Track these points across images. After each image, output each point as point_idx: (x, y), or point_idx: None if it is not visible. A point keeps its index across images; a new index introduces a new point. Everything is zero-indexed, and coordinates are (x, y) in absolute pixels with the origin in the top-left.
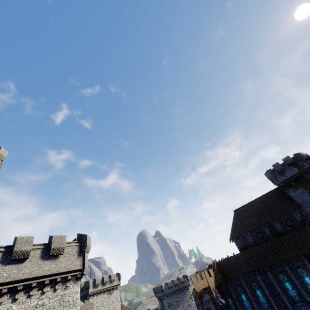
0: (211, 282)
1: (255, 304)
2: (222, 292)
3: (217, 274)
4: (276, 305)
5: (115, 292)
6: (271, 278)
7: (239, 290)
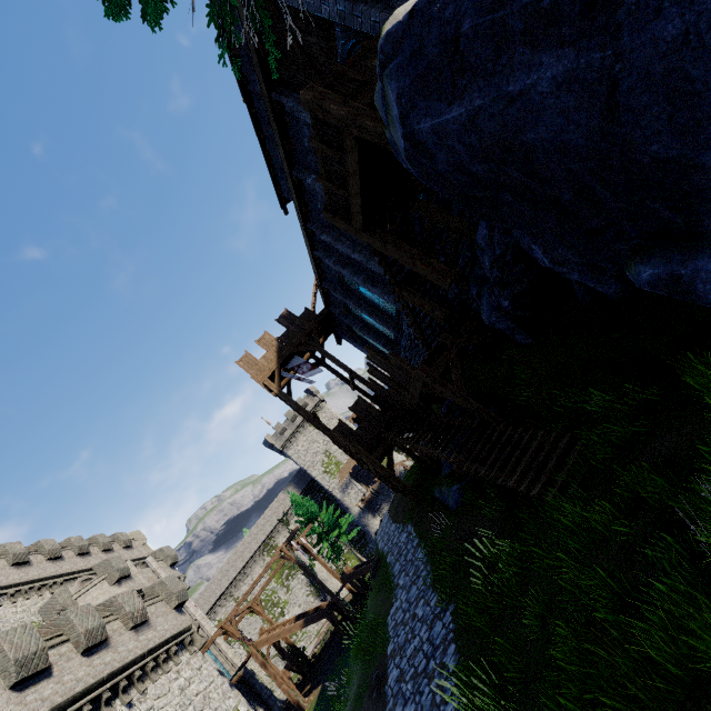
0: (264, 366)
1: (375, 320)
2: (353, 333)
3: (291, 327)
4: (387, 294)
5: (322, 414)
6: (332, 244)
7: (355, 312)
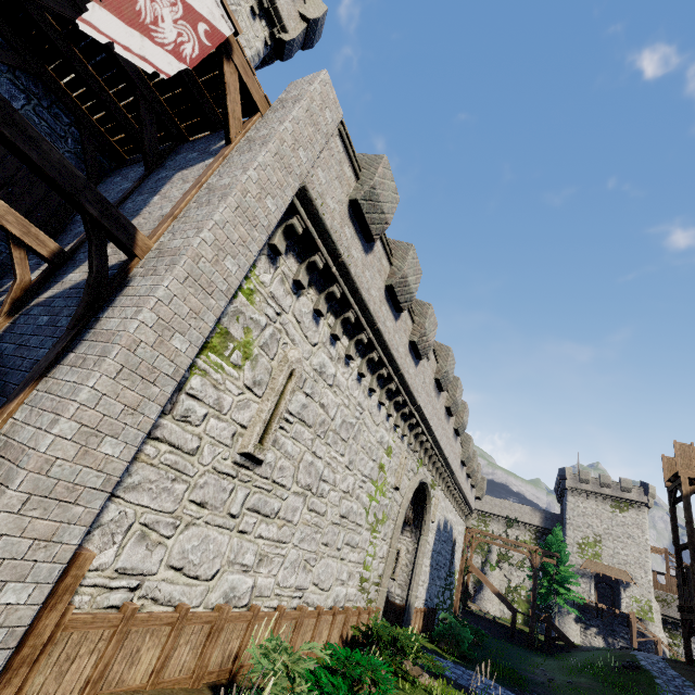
0: (694, 467)
1: None
2: None
3: None
4: None
5: (632, 512)
6: None
7: None
